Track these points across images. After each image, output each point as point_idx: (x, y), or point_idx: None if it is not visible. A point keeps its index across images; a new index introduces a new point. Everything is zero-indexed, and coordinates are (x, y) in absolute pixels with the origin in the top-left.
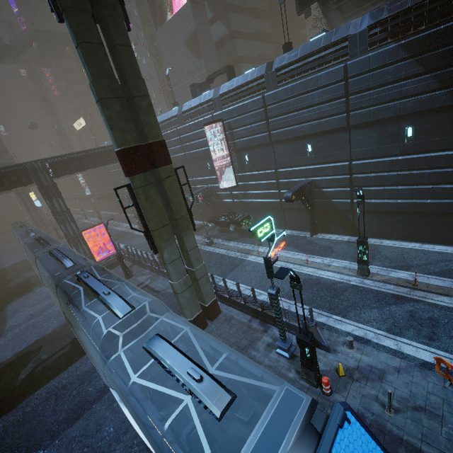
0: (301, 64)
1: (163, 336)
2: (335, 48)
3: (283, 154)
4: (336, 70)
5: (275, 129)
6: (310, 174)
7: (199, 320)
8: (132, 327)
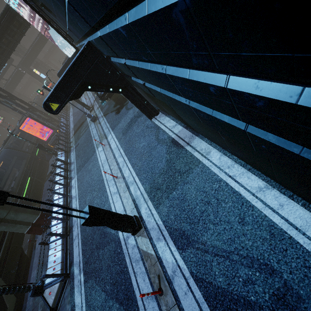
0: None
1: None
2: None
3: None
4: None
5: None
6: (79, 31)
7: (33, 230)
8: None
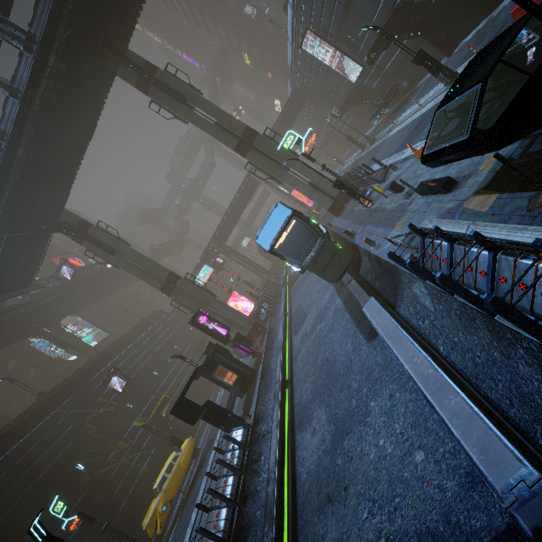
0: None
1: None
2: None
3: (362, 5)
4: None
5: None
6: None
7: (334, 207)
8: None
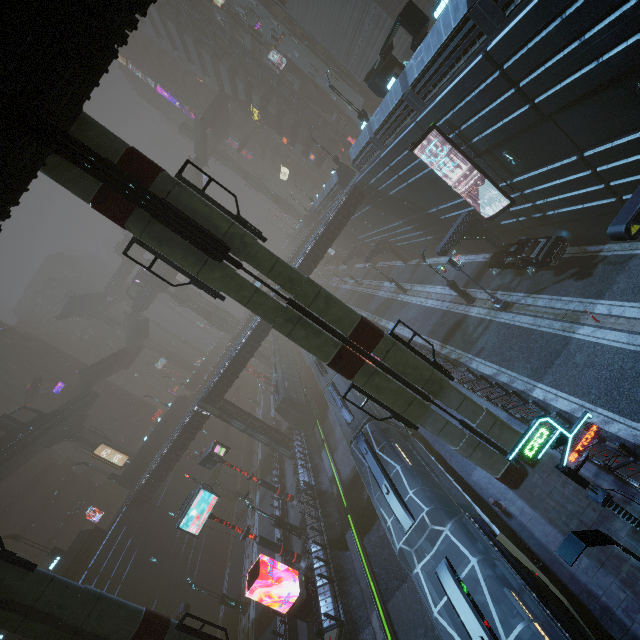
0: None
1: (450, 567)
2: None
3: (583, 124)
4: None
5: (541, 92)
6: None
7: (510, 474)
8: (419, 543)
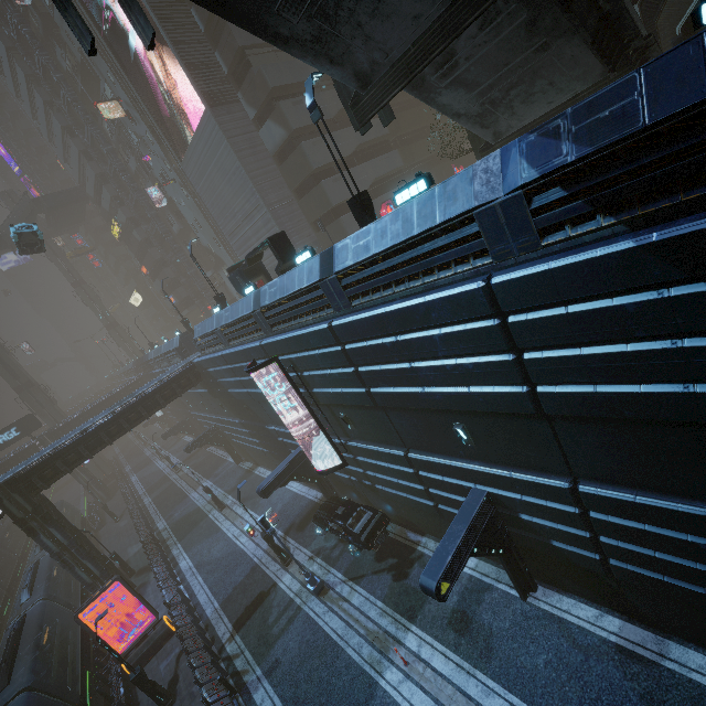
0: (383, 268)
1: None
2: (450, 238)
3: (410, 428)
4: (467, 294)
5: (376, 385)
6: (480, 481)
7: None
8: None
